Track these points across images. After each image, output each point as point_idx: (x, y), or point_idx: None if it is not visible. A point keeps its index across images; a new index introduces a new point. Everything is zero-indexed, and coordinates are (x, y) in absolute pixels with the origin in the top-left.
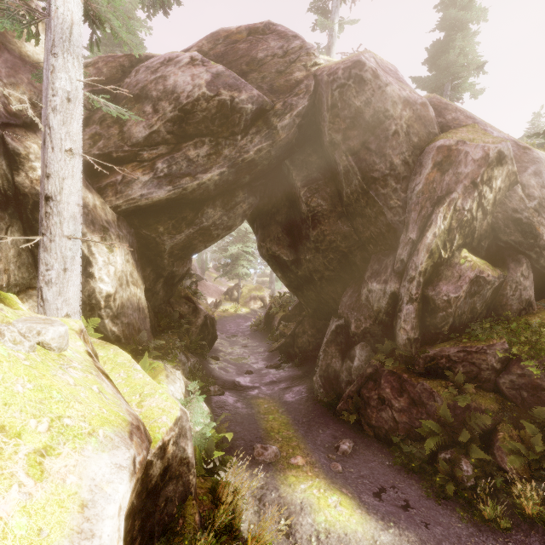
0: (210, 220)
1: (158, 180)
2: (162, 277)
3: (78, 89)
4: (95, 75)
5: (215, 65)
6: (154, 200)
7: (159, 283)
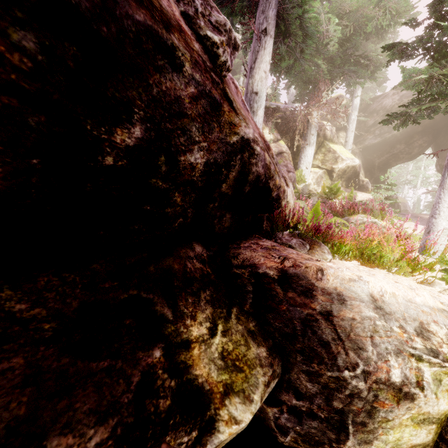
0: (398, 150)
1: (375, 137)
2: (373, 178)
3: (356, 117)
4: (359, 109)
5: (402, 92)
6: (373, 144)
7: (371, 180)
